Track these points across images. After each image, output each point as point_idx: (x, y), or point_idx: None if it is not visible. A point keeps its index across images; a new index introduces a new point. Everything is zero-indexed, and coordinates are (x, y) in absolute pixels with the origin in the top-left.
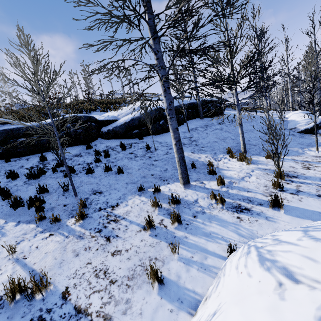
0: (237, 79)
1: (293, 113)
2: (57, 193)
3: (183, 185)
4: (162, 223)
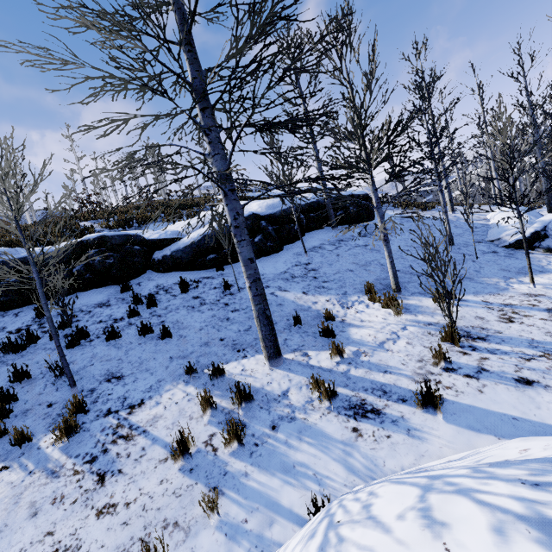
0: (371, 164)
1: (499, 211)
2: (44, 381)
3: (268, 361)
4: (210, 442)
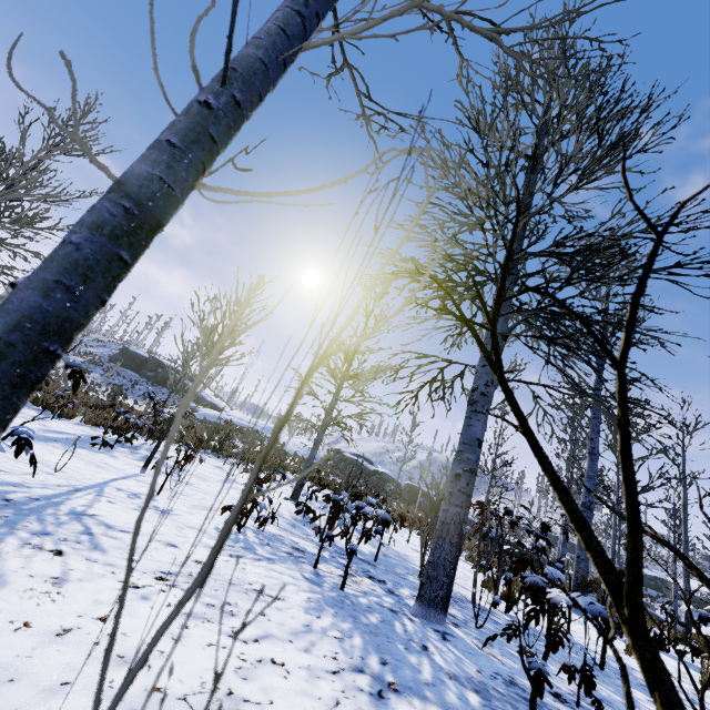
0: None
1: None
2: None
3: None
4: None
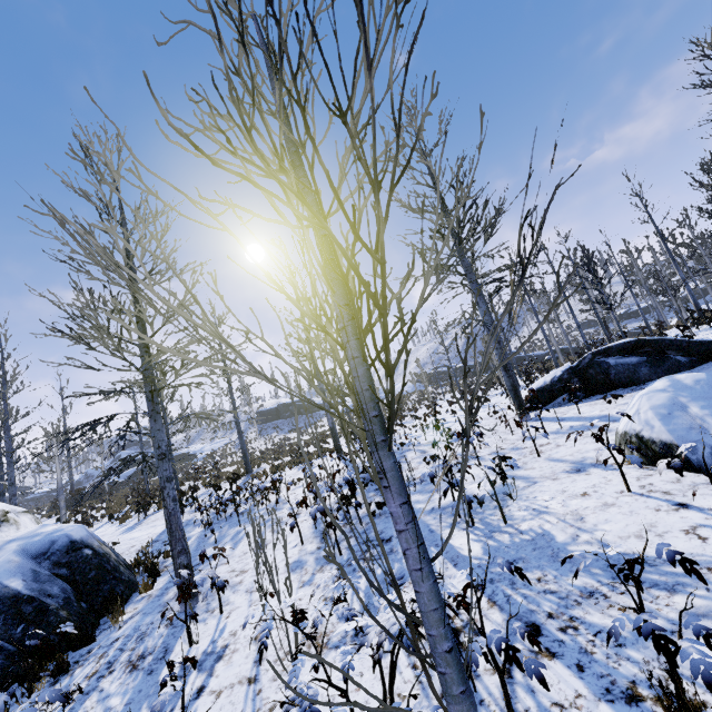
0: None
1: None
2: None
3: None
4: None
